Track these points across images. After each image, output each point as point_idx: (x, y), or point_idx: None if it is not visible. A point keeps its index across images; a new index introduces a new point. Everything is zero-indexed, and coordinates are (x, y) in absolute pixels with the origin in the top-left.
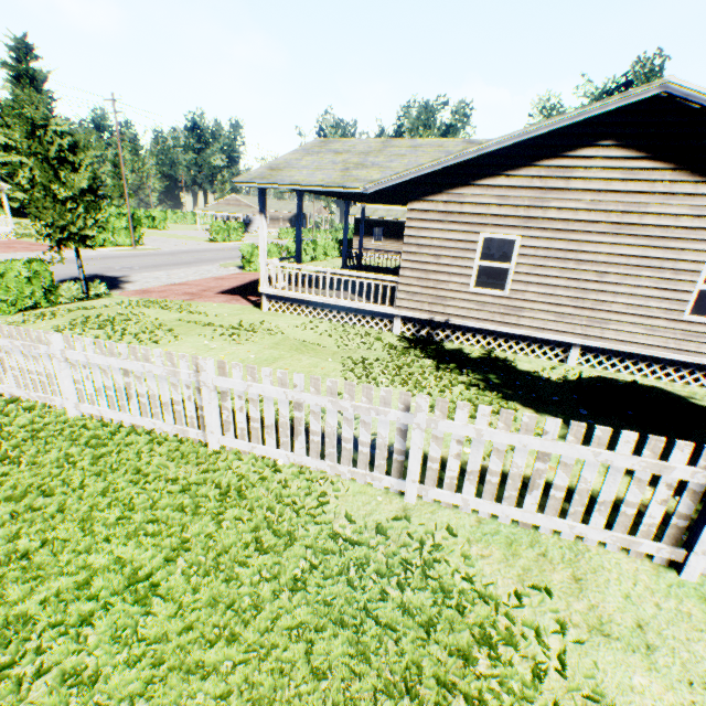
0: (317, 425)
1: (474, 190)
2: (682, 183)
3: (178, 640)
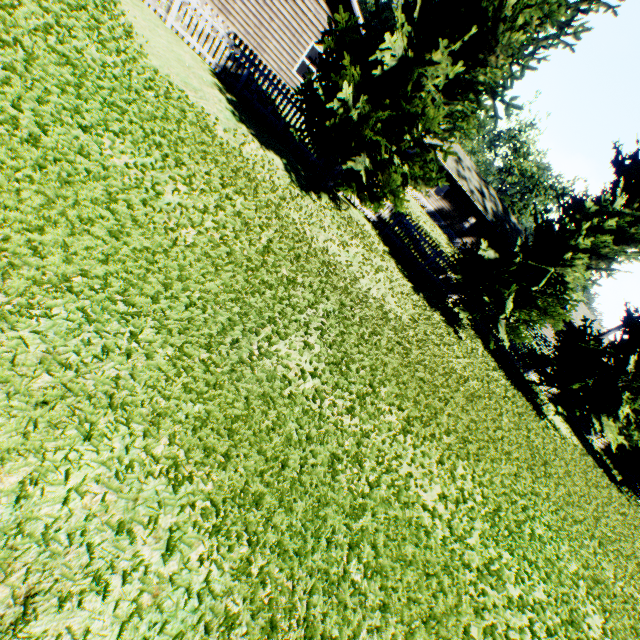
0: None
1: None
2: None
3: None
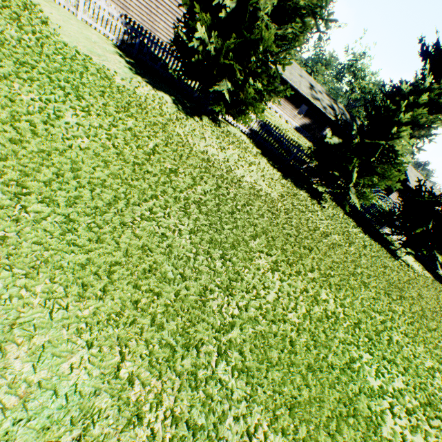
0: None
1: None
2: None
3: None
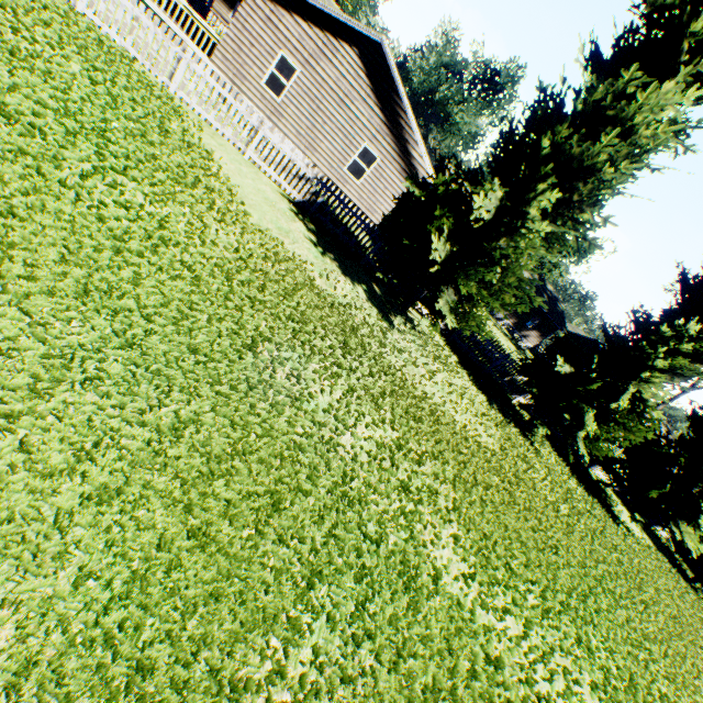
0: (143, 36)
1: (290, 19)
2: (371, 100)
3: (83, 39)
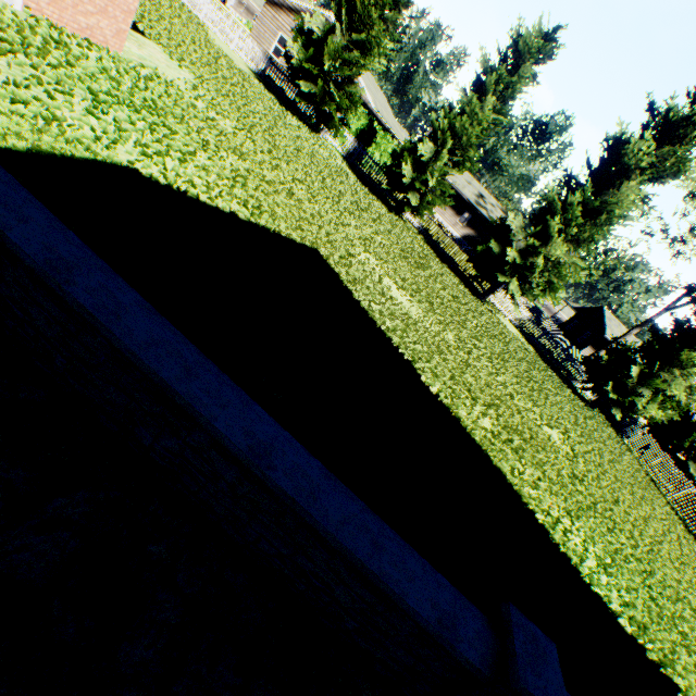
0: None
1: (285, 15)
2: None
3: None
